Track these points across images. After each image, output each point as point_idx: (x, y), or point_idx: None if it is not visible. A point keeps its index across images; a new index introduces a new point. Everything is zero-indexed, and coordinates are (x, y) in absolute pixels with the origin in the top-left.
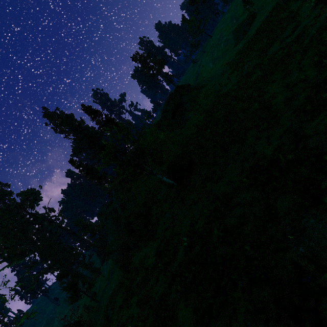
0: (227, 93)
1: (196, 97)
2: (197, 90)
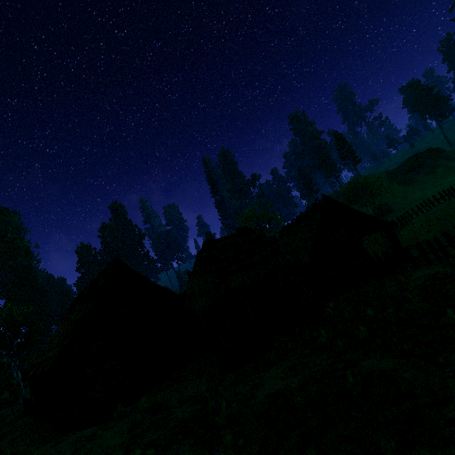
0: (452, 180)
1: (437, 167)
2: (445, 160)
